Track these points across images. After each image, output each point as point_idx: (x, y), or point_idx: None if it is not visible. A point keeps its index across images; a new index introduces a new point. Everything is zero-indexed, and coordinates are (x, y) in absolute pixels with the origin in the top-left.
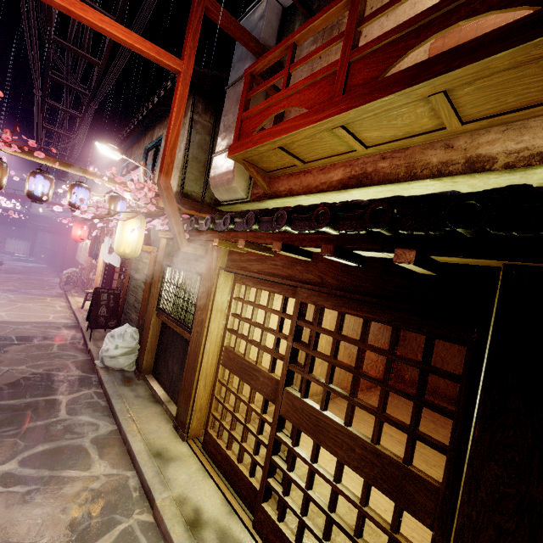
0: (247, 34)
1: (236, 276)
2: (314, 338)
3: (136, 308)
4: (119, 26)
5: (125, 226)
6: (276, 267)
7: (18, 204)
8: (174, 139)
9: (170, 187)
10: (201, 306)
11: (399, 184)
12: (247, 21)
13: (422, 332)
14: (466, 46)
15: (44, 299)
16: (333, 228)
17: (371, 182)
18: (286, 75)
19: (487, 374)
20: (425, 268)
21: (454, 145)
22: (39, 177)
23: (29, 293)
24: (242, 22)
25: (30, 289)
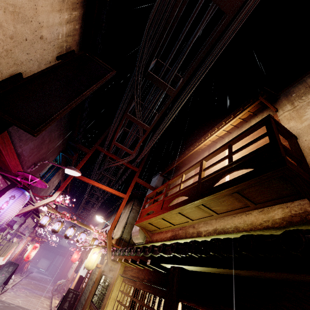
0: (149, 185)
1: (123, 278)
2: (135, 306)
3: (82, 304)
4: (110, 188)
5: (93, 252)
6: (135, 273)
7: (58, 239)
8: (117, 218)
9: (111, 235)
10: (107, 296)
11: (183, 239)
12: (154, 179)
13: (158, 295)
14: (178, 203)
15: (41, 297)
16: (144, 253)
17: (177, 238)
18: (153, 200)
19: (163, 307)
20: (157, 267)
21: (195, 226)
22: (71, 228)
23: (36, 293)
24: (152, 179)
25: (37, 290)
